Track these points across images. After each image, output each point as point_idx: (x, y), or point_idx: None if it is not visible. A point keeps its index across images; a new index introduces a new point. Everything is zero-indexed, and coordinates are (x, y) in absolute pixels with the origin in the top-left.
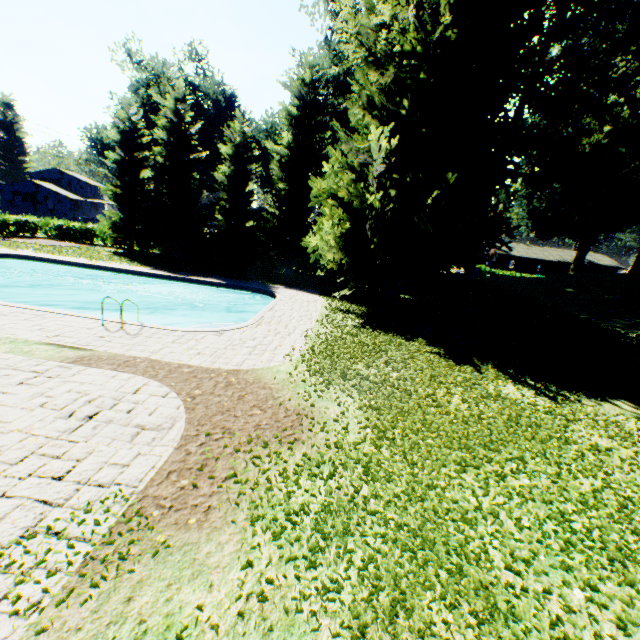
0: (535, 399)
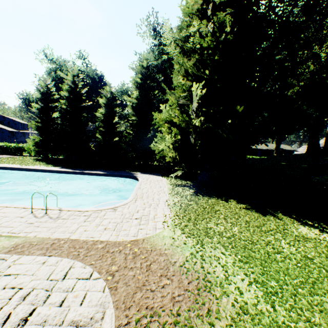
0: (324, 236)
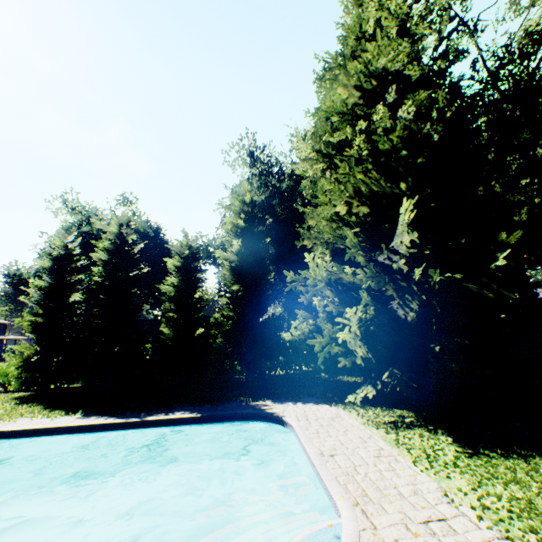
0: None
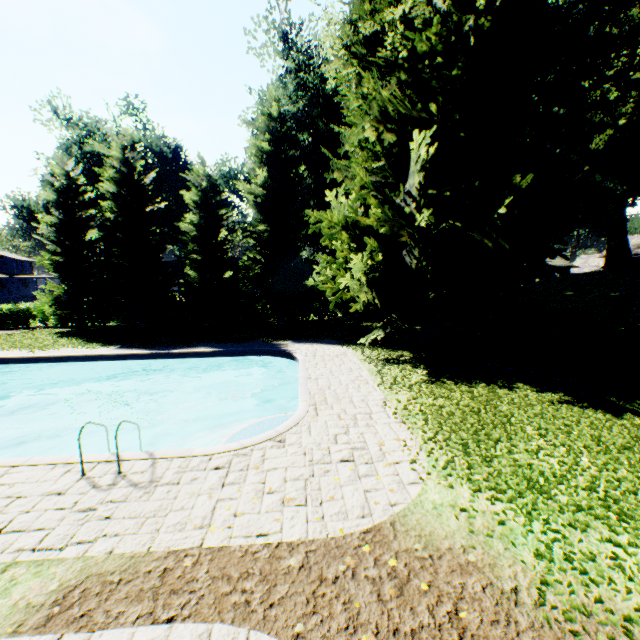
0: None
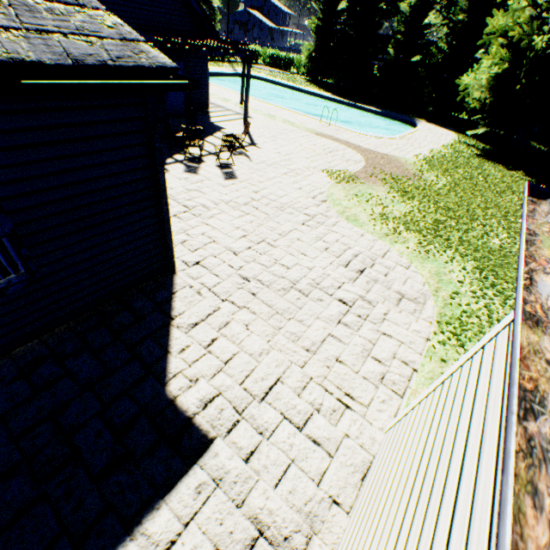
0: None
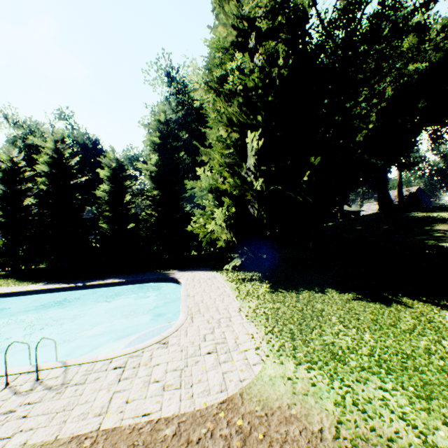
0: None
